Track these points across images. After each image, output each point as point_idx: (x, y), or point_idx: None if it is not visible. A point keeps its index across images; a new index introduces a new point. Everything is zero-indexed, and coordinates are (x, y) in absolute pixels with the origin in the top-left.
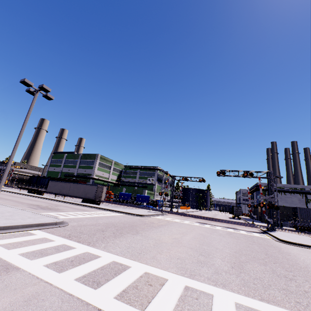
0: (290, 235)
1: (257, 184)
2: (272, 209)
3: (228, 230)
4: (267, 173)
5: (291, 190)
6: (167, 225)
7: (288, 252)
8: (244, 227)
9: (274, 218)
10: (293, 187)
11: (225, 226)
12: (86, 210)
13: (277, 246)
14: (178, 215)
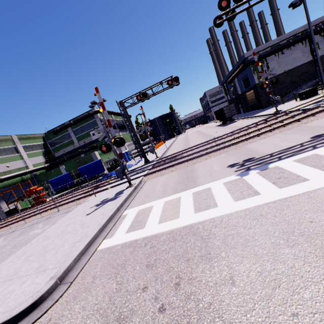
0: None
1: (244, 58)
2: None
3: None
4: None
5: (292, 41)
6: None
7: None
8: (318, 119)
9: None
10: (294, 34)
11: (299, 138)
12: None
13: None
14: (166, 168)
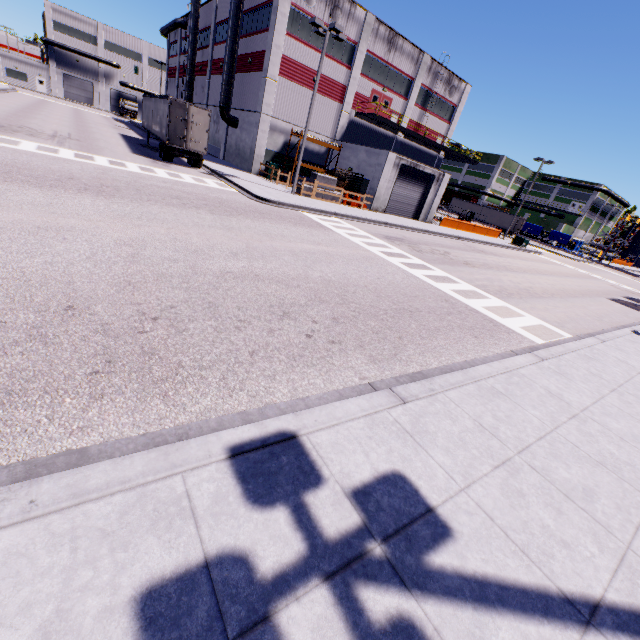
0: None
1: None
2: None
3: None
4: None
5: None
6: (601, 271)
7: None
8: None
9: None
10: None
11: None
12: None
13: None
14: (610, 268)
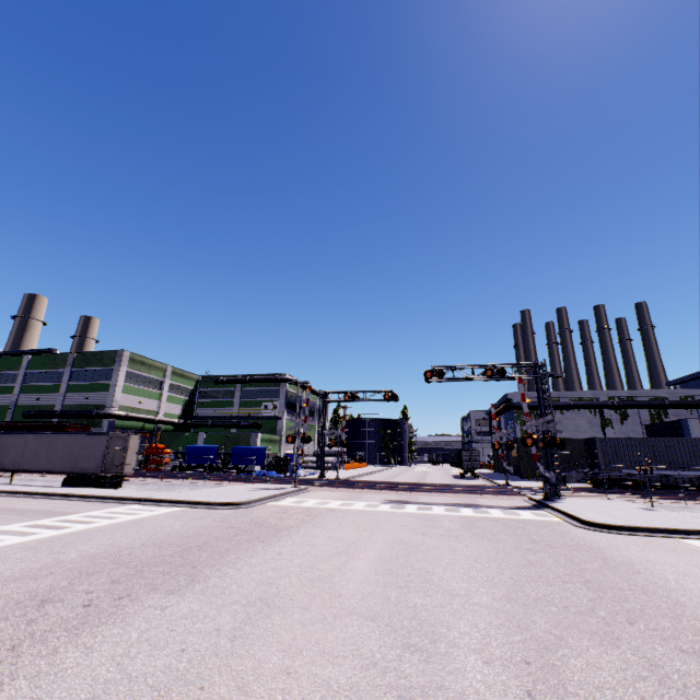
0: (596, 506)
1: (507, 397)
2: (550, 448)
3: (461, 512)
4: (535, 367)
5: (574, 404)
6: (304, 527)
7: (627, 560)
8: (493, 498)
9: (556, 469)
10: (577, 396)
11: (452, 501)
12: (56, 511)
13: (591, 545)
14: (339, 487)
